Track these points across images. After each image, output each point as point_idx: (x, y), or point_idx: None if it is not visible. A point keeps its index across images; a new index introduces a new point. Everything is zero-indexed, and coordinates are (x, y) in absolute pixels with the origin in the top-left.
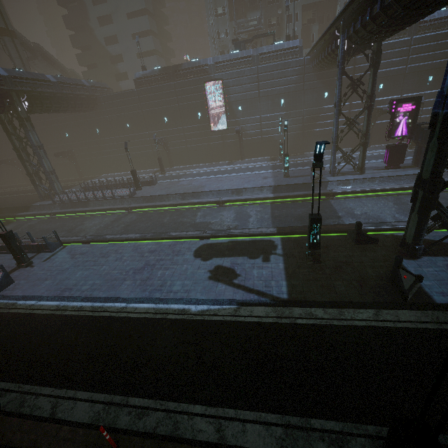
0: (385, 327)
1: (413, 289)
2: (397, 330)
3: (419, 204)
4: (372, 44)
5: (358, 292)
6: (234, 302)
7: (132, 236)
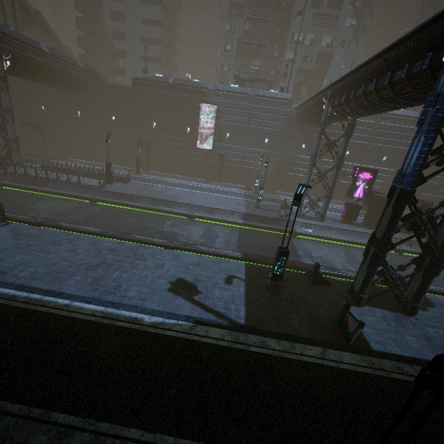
0: (329, 366)
1: (355, 334)
2: (340, 370)
3: (370, 258)
4: (349, 117)
5: (309, 328)
6: (191, 319)
7: (92, 230)
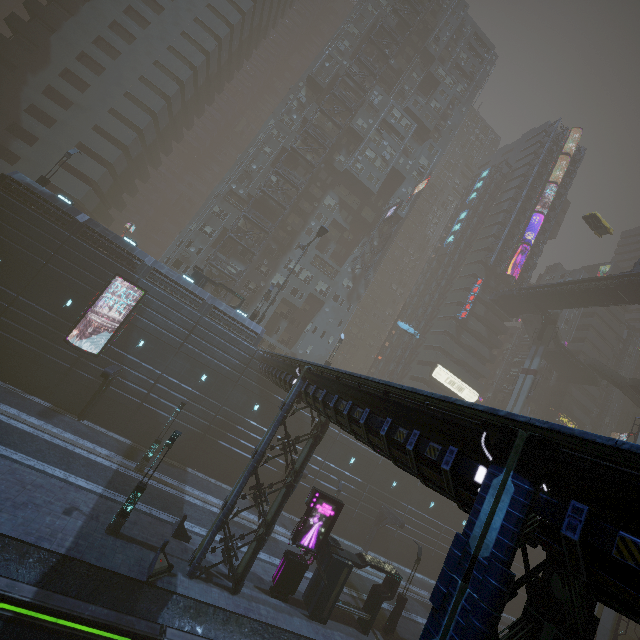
0: None
1: None
2: None
3: None
4: None
5: None
6: None
7: None
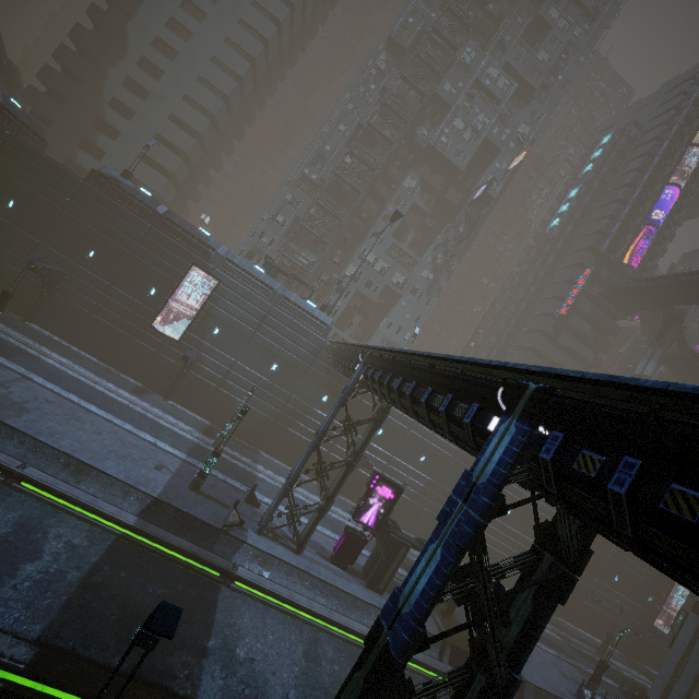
0: None
1: None
2: None
3: None
4: None
5: None
6: None
7: None
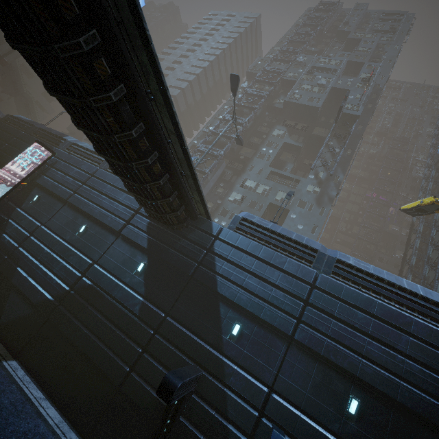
0: None
1: None
2: None
3: None
4: None
5: None
6: None
7: None
